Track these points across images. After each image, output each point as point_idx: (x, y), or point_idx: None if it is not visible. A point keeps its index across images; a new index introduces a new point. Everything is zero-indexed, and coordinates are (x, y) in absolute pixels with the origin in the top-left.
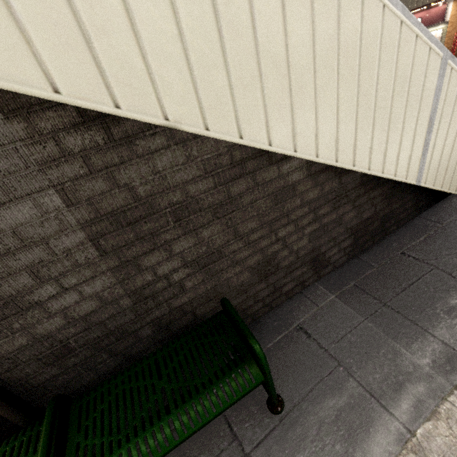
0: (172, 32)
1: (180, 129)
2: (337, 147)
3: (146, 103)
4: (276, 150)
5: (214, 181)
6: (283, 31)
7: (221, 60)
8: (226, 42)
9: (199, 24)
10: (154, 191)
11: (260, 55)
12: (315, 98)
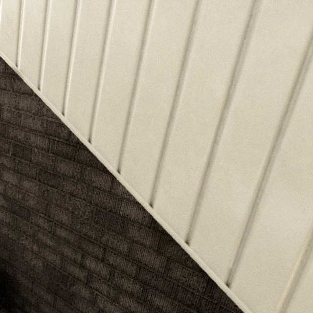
0: (42, 4)
1: (22, 78)
2: (195, 220)
3: (10, 48)
4: (95, 152)
5: (49, 144)
6: (145, 24)
7: (69, 35)
8: (78, 21)
9: (62, 1)
10: (12, 120)
11: (108, 41)
12: (171, 122)
